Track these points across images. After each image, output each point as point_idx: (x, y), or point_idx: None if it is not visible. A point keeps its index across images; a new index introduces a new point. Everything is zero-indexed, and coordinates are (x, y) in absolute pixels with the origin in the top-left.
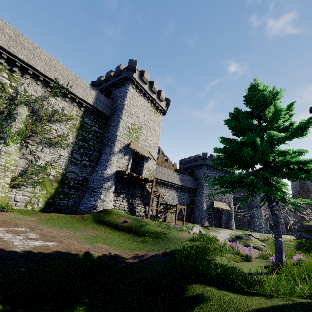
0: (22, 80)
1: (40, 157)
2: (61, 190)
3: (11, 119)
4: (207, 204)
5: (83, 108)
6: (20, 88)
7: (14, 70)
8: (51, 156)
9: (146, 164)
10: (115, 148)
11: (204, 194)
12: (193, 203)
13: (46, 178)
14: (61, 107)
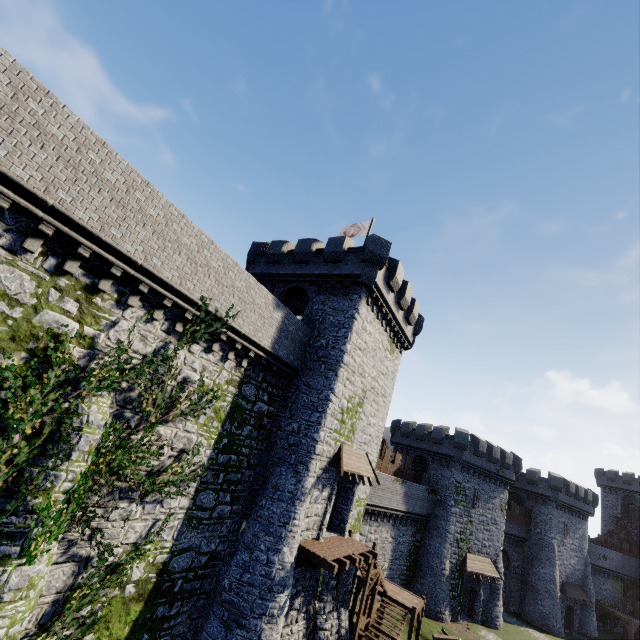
0: (114, 311)
1: (113, 537)
2: (147, 619)
3: (58, 454)
4: (453, 561)
5: (247, 359)
6: (104, 338)
7: (102, 288)
8: (143, 522)
9: (357, 488)
10: (308, 480)
11: (448, 536)
12: (419, 550)
13: (116, 598)
14: (198, 367)
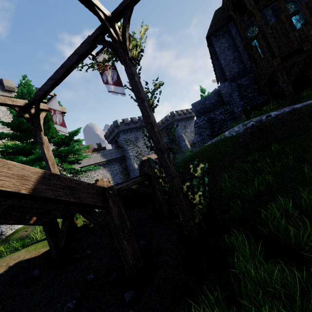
0: None
1: None
2: None
3: None
4: (138, 163)
5: None
6: None
7: None
8: None
9: None
10: None
11: (131, 157)
12: (127, 168)
13: None
14: None
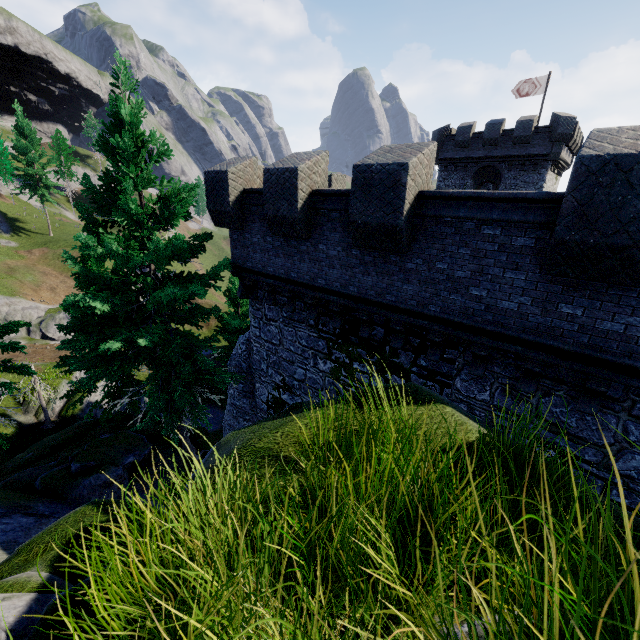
0: None
1: None
2: None
3: None
4: None
5: None
6: None
7: None
8: None
9: None
10: None
11: None
12: None
13: None
14: None
